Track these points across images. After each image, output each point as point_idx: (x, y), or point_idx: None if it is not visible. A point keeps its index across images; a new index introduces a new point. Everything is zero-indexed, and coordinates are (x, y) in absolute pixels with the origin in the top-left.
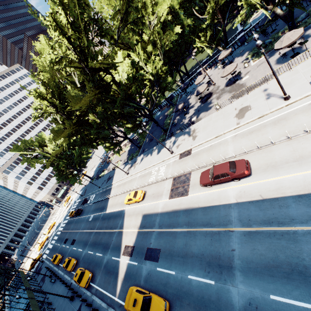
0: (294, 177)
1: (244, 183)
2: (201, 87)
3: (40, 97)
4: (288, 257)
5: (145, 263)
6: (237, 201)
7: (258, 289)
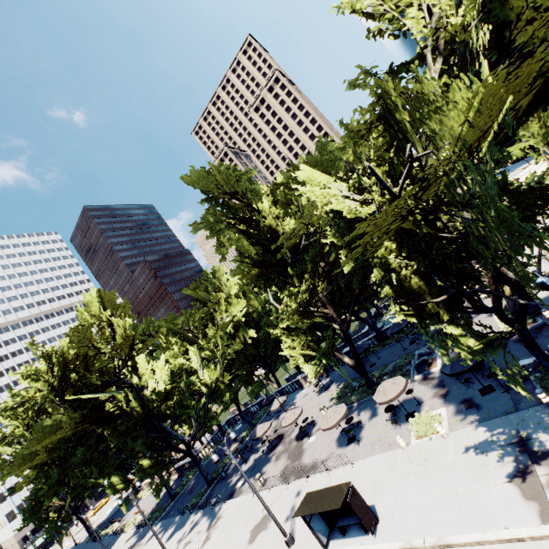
0: None
1: None
2: (260, 428)
3: (13, 415)
4: None
5: None
6: None
7: None
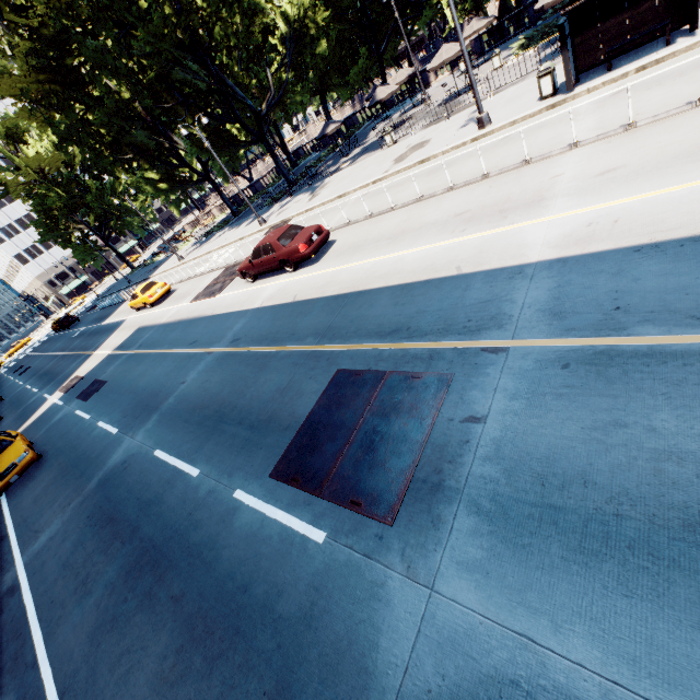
0: (362, 265)
1: (296, 276)
2: (383, 89)
3: None
4: (231, 393)
5: (71, 403)
6: (261, 306)
7: (153, 441)
